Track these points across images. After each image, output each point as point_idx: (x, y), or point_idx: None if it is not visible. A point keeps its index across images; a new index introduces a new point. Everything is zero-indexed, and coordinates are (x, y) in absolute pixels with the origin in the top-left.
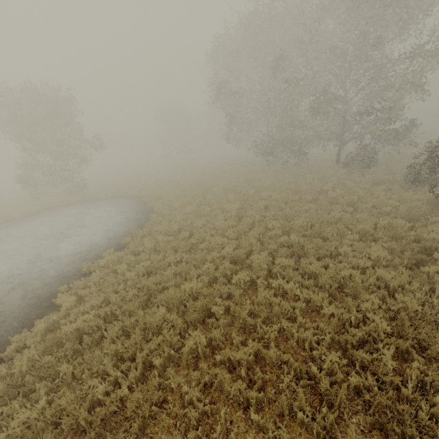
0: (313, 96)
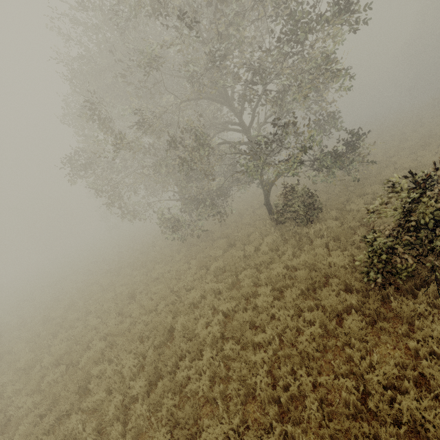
0: (171, 143)
